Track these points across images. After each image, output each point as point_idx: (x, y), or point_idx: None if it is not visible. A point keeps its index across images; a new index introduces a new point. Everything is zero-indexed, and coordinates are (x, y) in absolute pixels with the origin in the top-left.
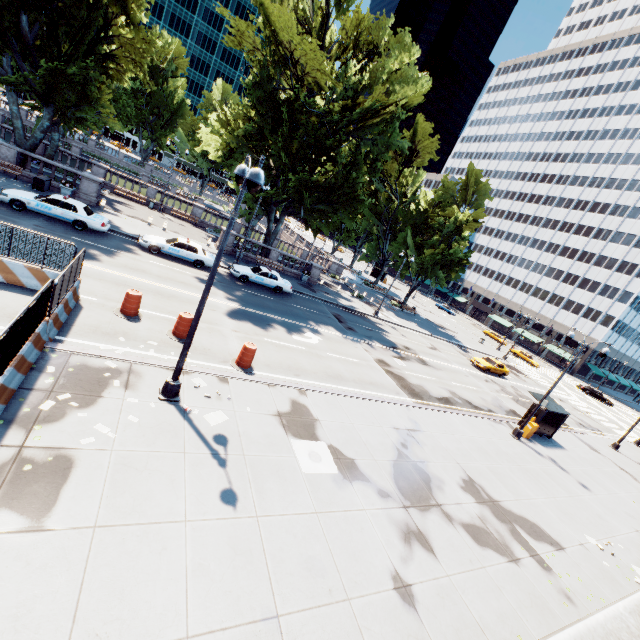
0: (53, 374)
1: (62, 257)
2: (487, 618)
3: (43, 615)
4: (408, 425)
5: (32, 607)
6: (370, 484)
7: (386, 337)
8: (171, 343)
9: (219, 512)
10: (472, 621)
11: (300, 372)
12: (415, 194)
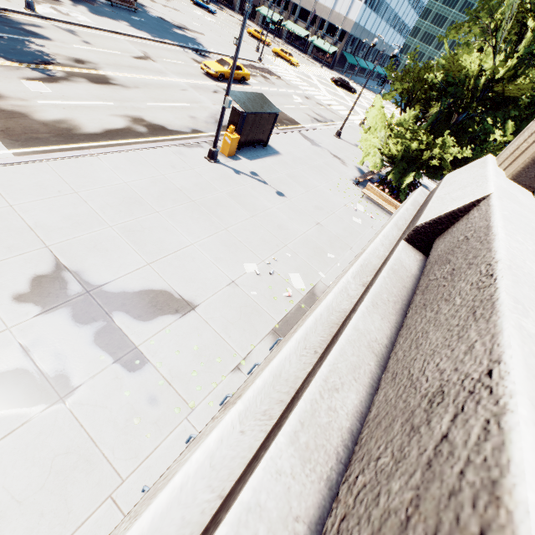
0: None
1: None
2: None
3: None
4: None
5: None
6: None
7: (35, 47)
8: None
9: None
10: None
11: None
12: None
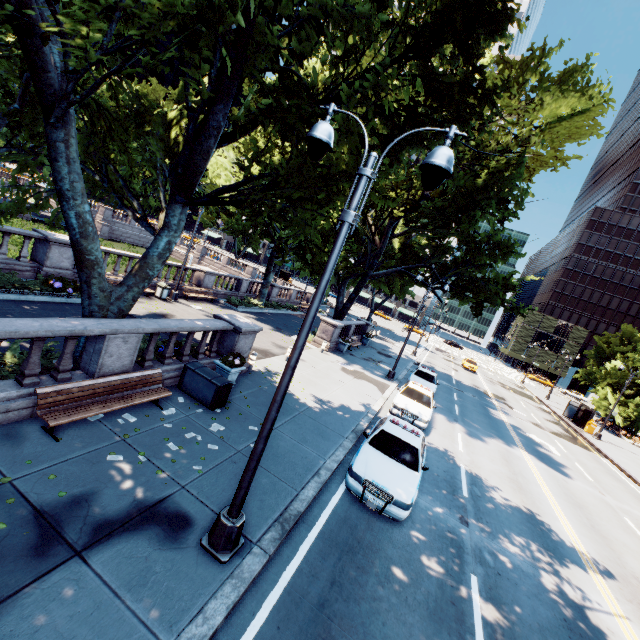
0: None
1: None
2: None
3: None
4: None
5: None
6: None
7: (465, 384)
8: None
9: None
10: None
11: (639, 498)
12: None
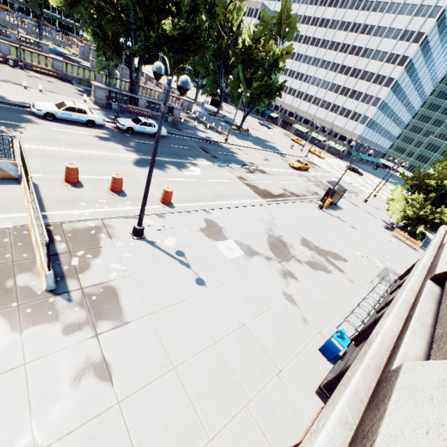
0: (62, 241)
1: (2, 148)
2: (323, 299)
3: (153, 354)
4: (268, 217)
5: (146, 353)
6: (261, 255)
7: (237, 158)
8: (114, 198)
9: (199, 290)
10: (318, 302)
11: (199, 198)
12: (239, 28)
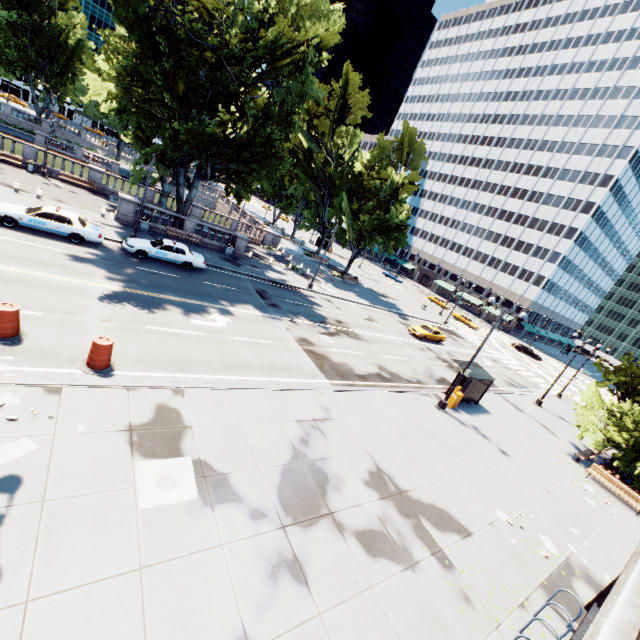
0: None
1: None
2: None
3: None
4: (316, 414)
5: None
6: (241, 504)
7: (317, 312)
8: None
9: None
10: None
11: (187, 365)
12: (353, 156)
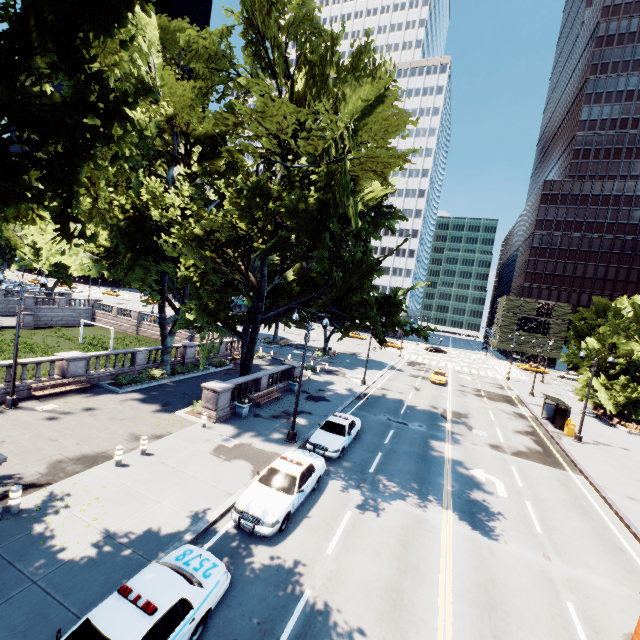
0: None
1: None
2: None
3: None
4: None
5: None
6: None
7: (418, 408)
8: None
9: None
10: None
11: (608, 541)
12: None
